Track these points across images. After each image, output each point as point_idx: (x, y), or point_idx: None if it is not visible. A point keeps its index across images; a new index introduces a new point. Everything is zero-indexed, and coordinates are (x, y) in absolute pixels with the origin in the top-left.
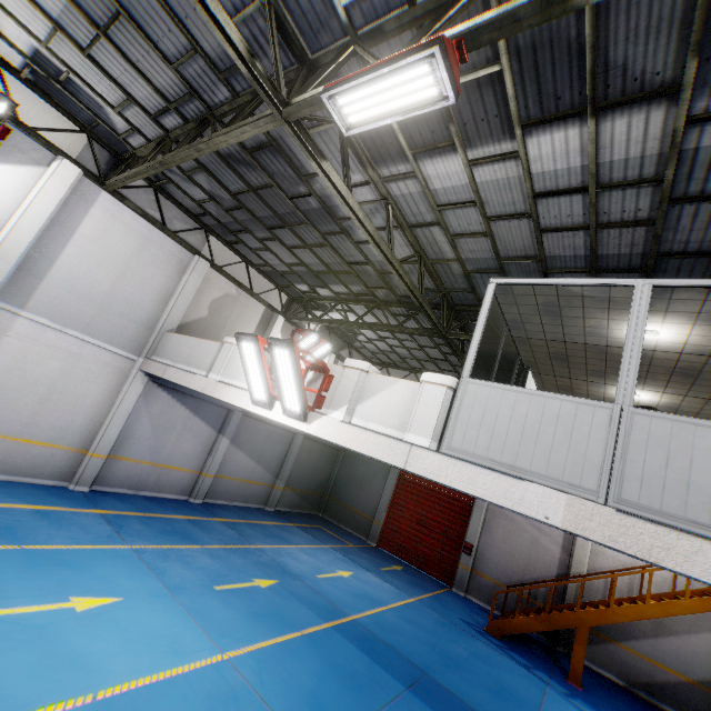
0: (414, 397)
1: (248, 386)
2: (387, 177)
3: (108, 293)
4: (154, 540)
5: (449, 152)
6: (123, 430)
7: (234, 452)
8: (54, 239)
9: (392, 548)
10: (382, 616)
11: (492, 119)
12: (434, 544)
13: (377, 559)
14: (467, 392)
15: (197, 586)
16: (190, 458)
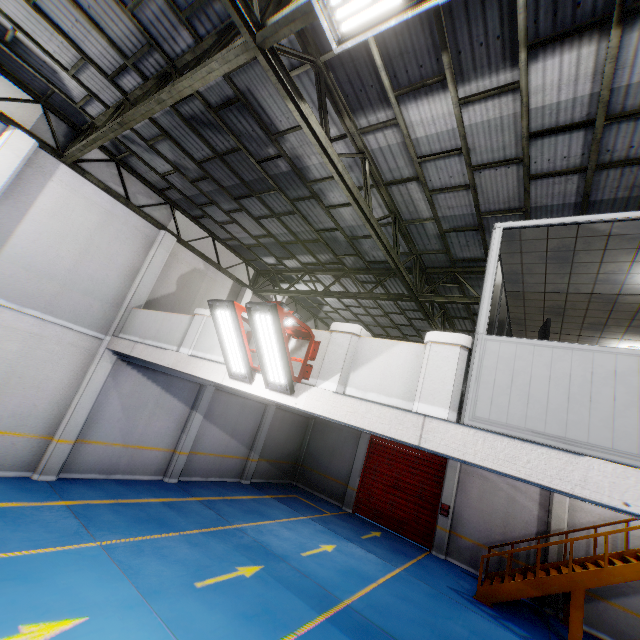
0: (419, 360)
1: (224, 358)
2: (364, 127)
3: (70, 270)
4: (127, 531)
5: (437, 91)
6: (92, 412)
7: (208, 427)
8: (9, 214)
9: (368, 513)
10: (374, 595)
11: (493, 42)
12: (410, 507)
13: (355, 526)
14: (486, 351)
15: (175, 585)
16: (163, 436)
